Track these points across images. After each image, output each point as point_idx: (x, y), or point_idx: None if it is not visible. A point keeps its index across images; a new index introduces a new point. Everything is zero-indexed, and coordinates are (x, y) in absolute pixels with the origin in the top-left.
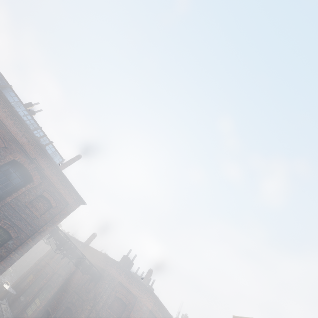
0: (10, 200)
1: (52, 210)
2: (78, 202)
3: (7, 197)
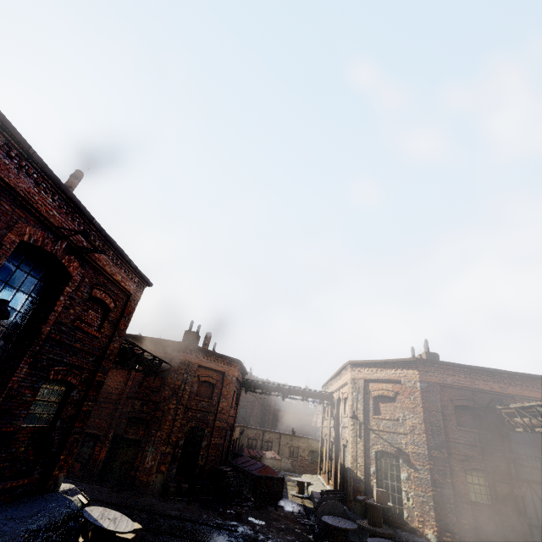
0: (48, 330)
1: (111, 315)
2: (141, 286)
3: (41, 327)
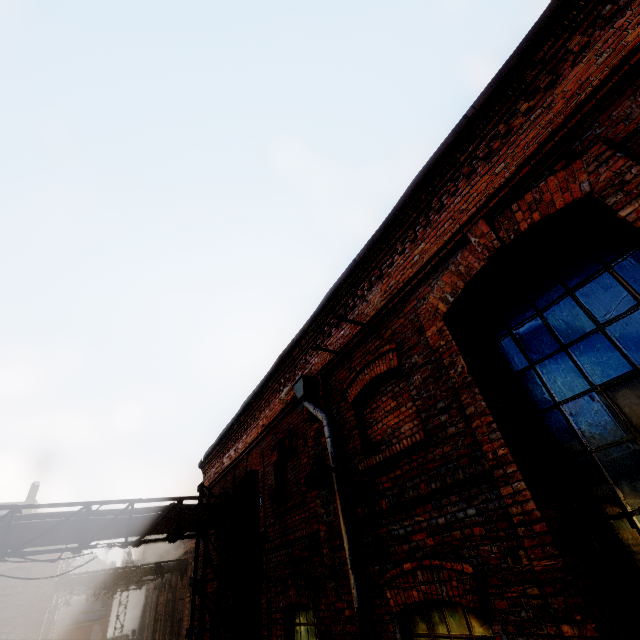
0: None
1: (34, 570)
2: None
3: None
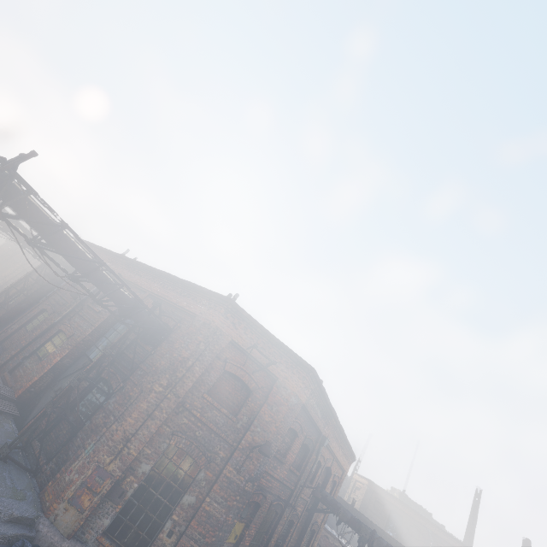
0: None
1: None
2: None
3: None
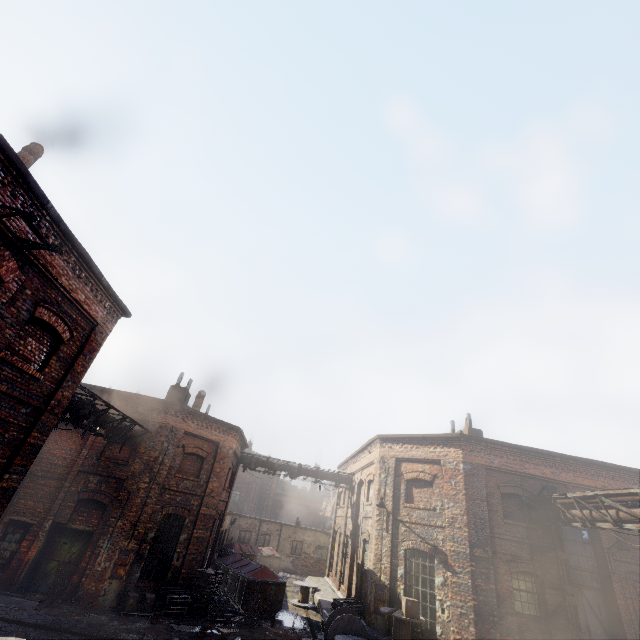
0: None
1: (63, 349)
2: (114, 314)
3: None
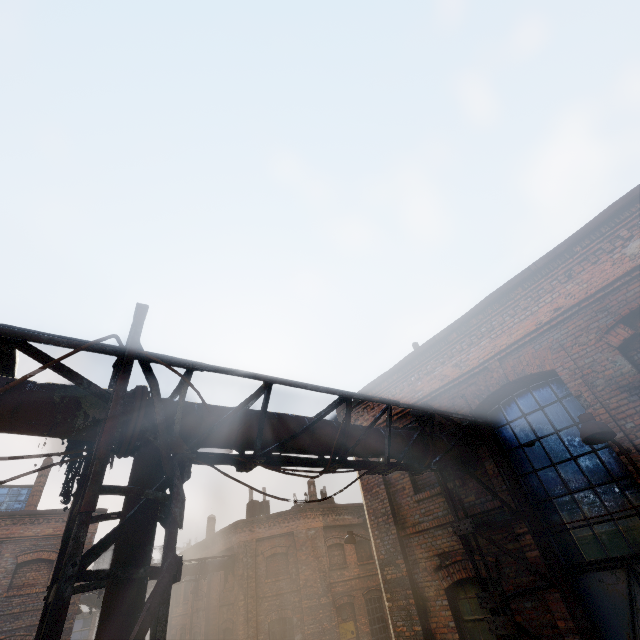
0: None
1: None
2: None
3: None
